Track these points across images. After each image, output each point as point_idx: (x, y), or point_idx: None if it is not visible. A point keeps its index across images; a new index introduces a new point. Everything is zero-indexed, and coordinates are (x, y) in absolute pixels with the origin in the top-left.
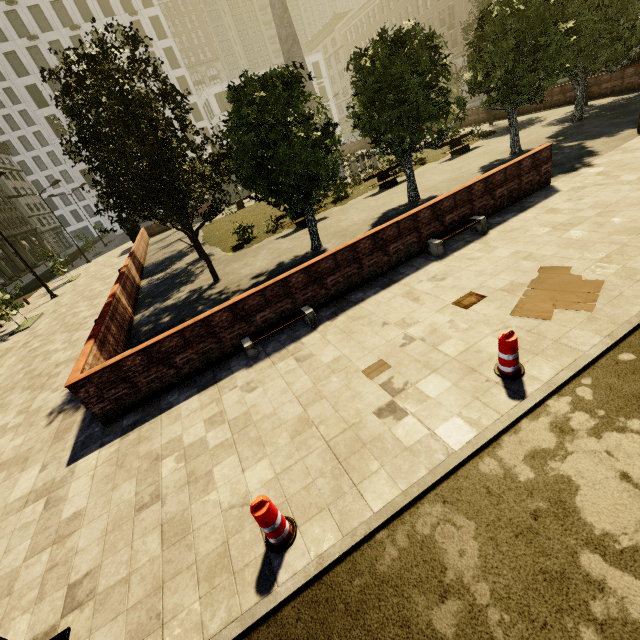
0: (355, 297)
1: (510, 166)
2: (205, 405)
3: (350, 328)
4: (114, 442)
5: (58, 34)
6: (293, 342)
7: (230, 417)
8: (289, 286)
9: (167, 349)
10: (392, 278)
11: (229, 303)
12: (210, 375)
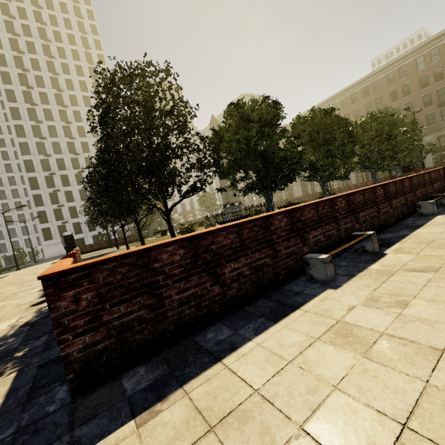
0: (388, 235)
1: (436, 170)
2: (322, 334)
3: (443, 245)
4: (117, 434)
5: (60, 139)
6: (371, 263)
7: (435, 342)
8: (335, 209)
9: (218, 248)
10: (409, 225)
11: (288, 207)
12: (269, 302)
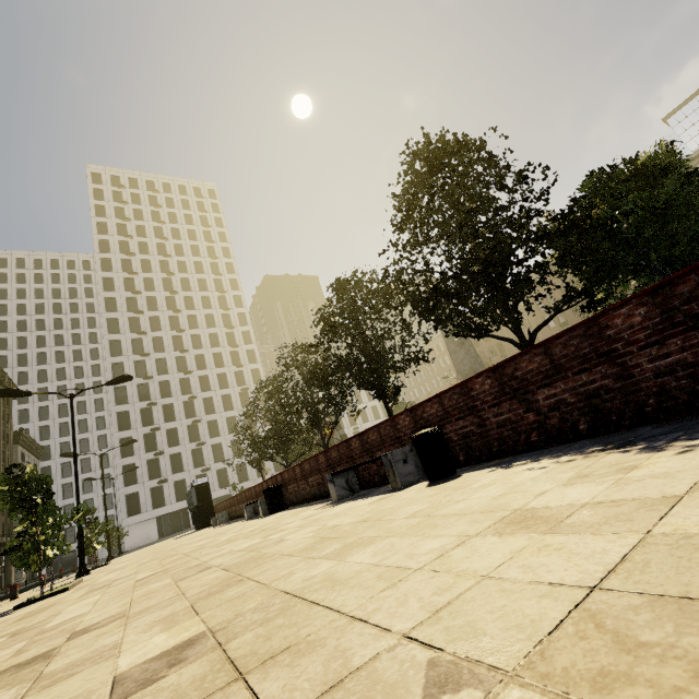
0: None
1: None
2: None
3: None
4: None
5: (167, 354)
6: None
7: None
8: None
9: None
10: None
11: None
12: None
